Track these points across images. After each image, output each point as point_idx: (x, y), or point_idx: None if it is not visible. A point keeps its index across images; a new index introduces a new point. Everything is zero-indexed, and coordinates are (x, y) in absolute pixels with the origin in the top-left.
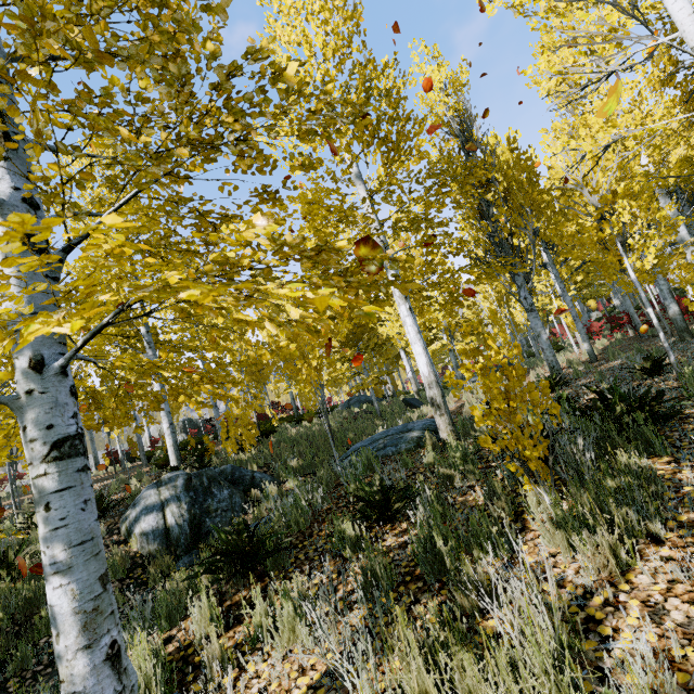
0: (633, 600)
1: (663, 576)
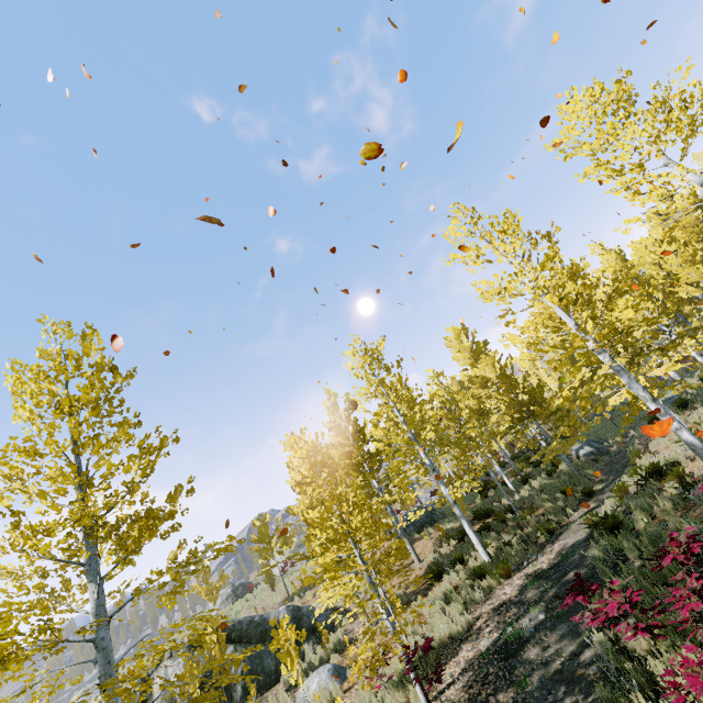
0: None
1: None
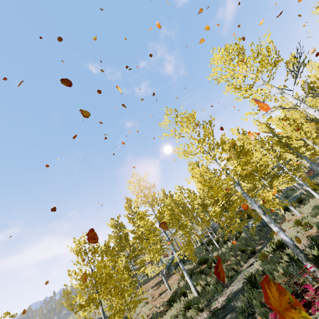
0: None
1: None
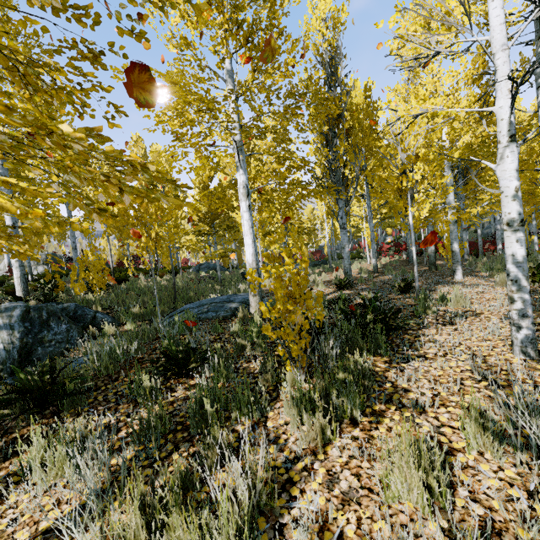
0: (322, 468)
1: (347, 452)
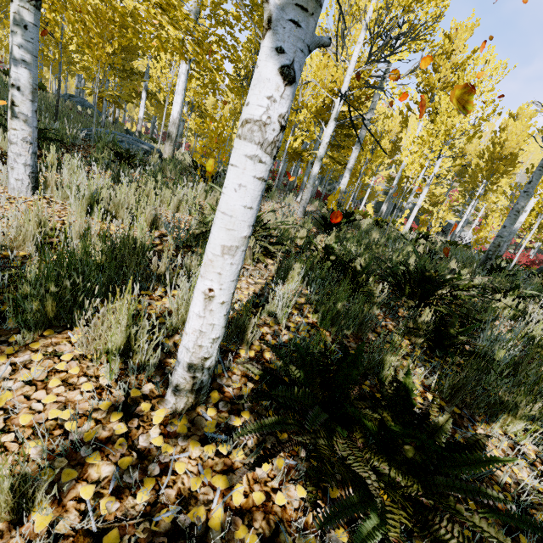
0: None
1: None
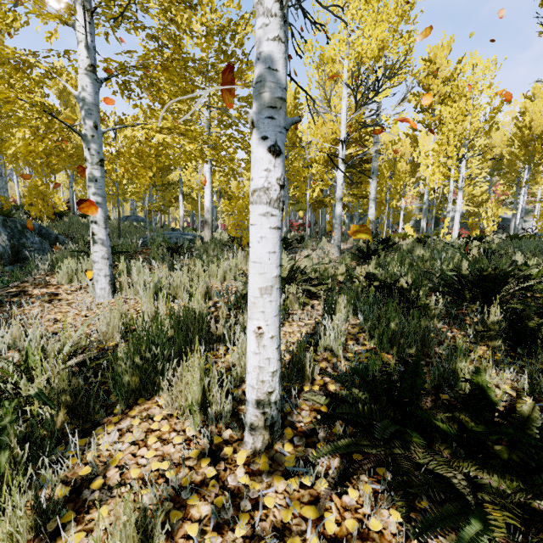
0: None
1: None
